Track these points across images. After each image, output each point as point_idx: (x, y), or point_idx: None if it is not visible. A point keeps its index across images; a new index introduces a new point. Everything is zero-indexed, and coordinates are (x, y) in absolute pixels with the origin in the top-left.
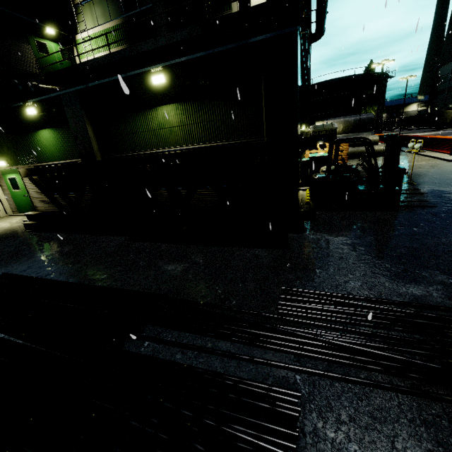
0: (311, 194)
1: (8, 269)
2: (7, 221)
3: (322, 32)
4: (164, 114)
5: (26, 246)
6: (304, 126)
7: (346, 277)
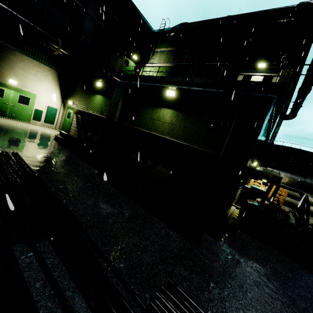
0: (239, 213)
1: (22, 152)
2: (52, 131)
3: (294, 116)
4: (164, 113)
5: (45, 146)
6: (257, 164)
7: (236, 310)
